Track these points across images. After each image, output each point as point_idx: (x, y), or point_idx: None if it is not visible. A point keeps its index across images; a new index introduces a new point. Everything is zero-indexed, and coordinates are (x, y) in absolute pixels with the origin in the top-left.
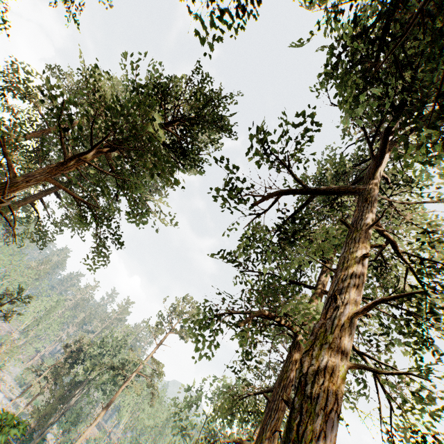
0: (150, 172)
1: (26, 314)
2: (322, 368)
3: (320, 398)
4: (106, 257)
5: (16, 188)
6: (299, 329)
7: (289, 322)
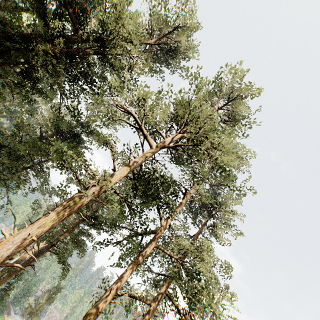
0: (72, 246)
1: (66, 304)
2: (90, 312)
3: (84, 319)
4: (65, 275)
5: (39, 256)
6: (150, 302)
7: (144, 298)
